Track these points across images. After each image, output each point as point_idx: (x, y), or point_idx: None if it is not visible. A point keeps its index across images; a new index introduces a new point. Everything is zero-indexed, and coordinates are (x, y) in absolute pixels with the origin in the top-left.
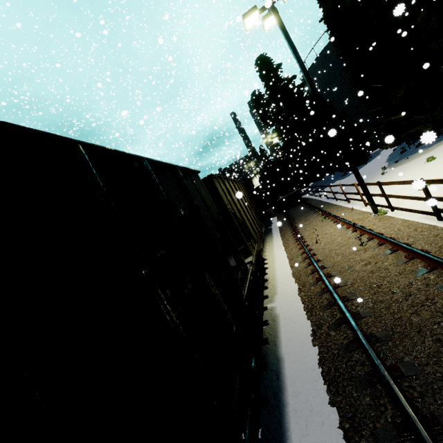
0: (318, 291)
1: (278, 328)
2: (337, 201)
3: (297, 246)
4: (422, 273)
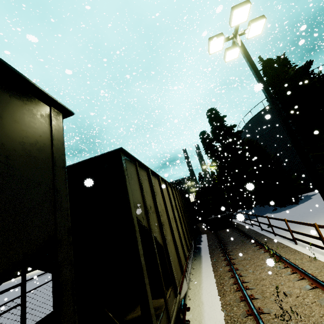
0: None
1: None
2: (276, 236)
3: (241, 301)
4: None
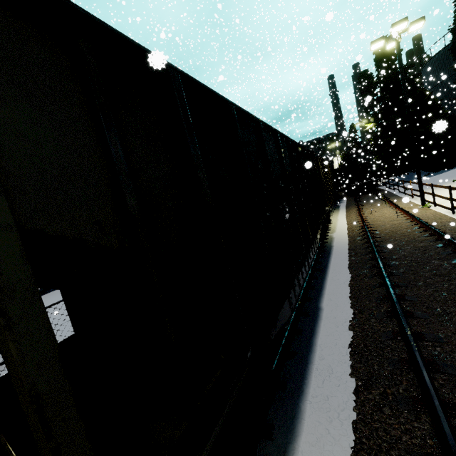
0: (360, 232)
1: (333, 240)
2: (405, 195)
3: (357, 216)
4: (415, 228)
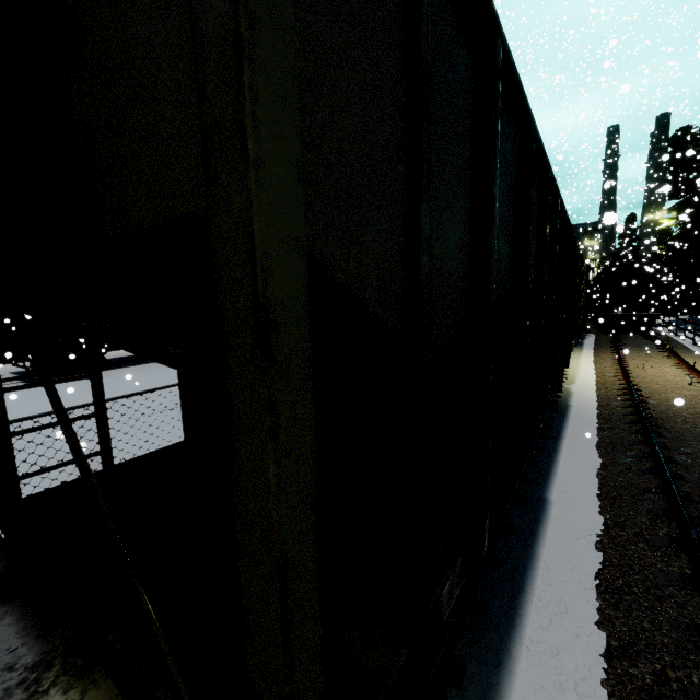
0: (620, 393)
1: (571, 395)
2: None
3: (614, 366)
4: None
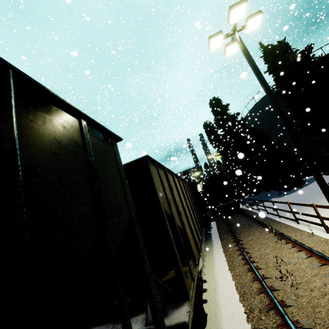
0: None
1: None
2: (280, 218)
3: (248, 271)
4: None
